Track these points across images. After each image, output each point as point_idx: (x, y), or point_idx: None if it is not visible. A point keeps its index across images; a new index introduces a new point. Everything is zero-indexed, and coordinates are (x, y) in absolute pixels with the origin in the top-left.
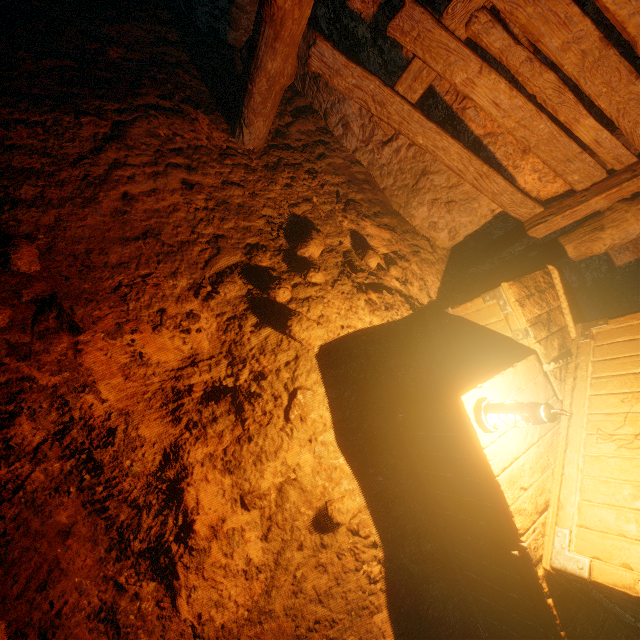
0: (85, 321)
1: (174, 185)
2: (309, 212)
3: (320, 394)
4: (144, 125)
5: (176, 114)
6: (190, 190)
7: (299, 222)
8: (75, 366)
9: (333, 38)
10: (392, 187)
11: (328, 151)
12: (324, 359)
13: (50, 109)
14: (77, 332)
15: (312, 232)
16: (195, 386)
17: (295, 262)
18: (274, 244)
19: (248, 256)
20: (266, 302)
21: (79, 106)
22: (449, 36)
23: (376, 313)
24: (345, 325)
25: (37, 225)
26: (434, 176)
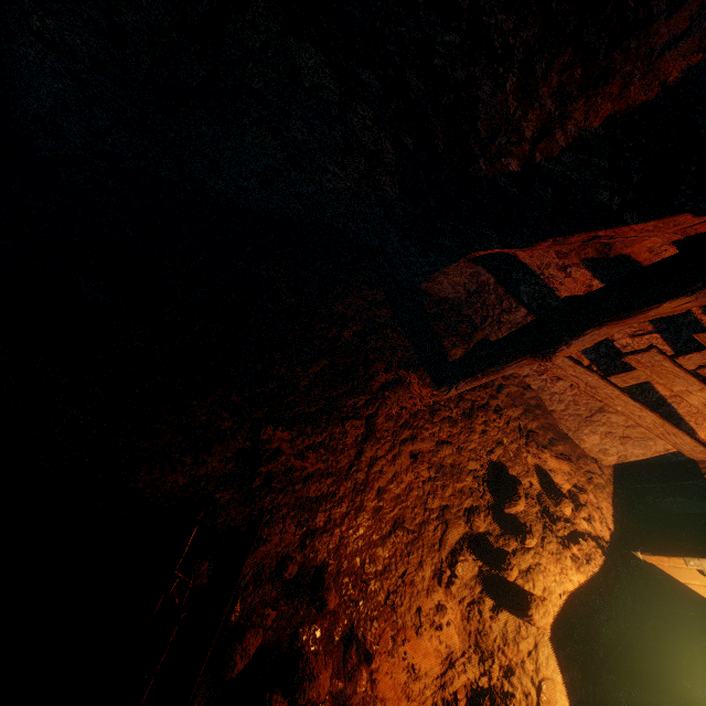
0: (371, 643)
1: (404, 461)
2: (501, 454)
3: (558, 681)
4: (382, 409)
5: (396, 382)
6: (415, 461)
7: (495, 468)
8: (371, 698)
9: (531, 306)
10: (562, 412)
11: (504, 380)
12: (555, 639)
13: (324, 423)
14: (369, 659)
15: (518, 489)
16: (457, 691)
17: (502, 518)
18: (482, 501)
19: (469, 524)
20: (496, 579)
21: (341, 410)
22: (681, 370)
23: (580, 569)
24: (561, 591)
25: (326, 548)
26: (611, 415)
